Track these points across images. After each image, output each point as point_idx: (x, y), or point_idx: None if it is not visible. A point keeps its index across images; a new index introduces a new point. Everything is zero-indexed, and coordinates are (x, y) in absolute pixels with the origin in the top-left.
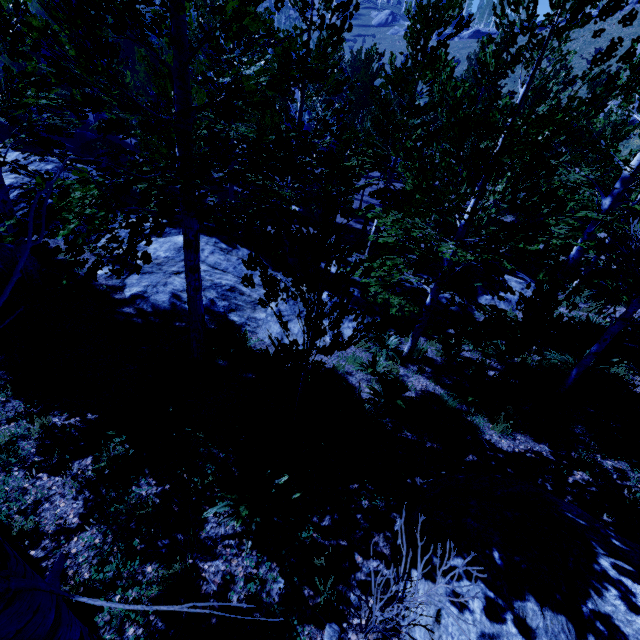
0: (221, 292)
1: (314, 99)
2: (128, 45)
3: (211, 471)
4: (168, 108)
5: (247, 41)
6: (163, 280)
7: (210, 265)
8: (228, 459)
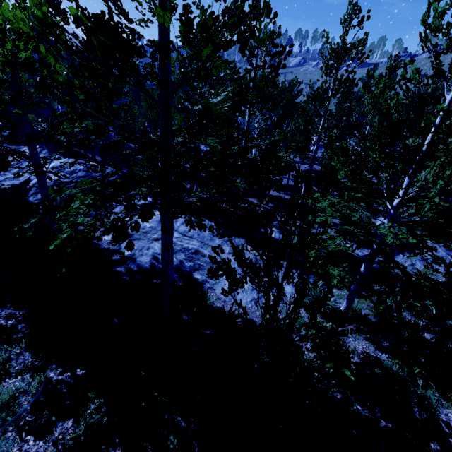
0: (188, 254)
1: (257, 114)
2: (137, 91)
3: (173, 447)
4: (155, 129)
5: (215, 78)
6: (147, 245)
7: (181, 233)
8: (189, 429)
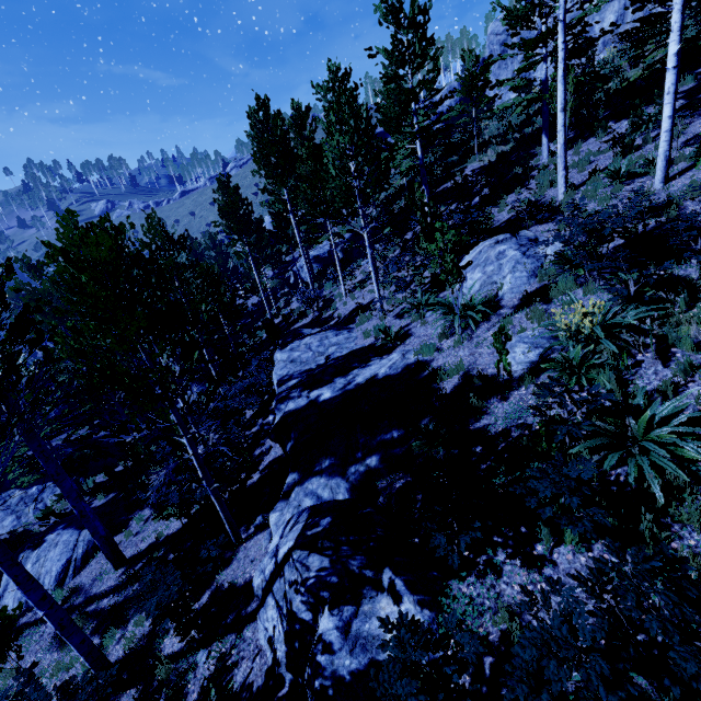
0: None
1: None
2: None
3: None
4: None
5: None
6: None
7: None
8: None
